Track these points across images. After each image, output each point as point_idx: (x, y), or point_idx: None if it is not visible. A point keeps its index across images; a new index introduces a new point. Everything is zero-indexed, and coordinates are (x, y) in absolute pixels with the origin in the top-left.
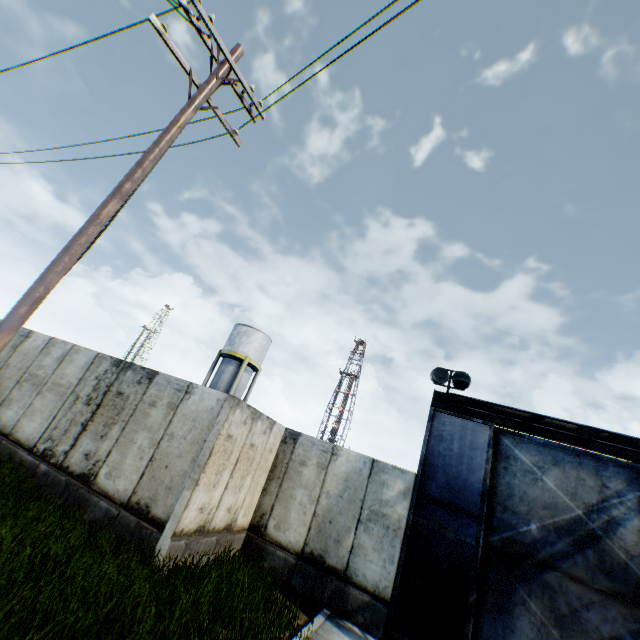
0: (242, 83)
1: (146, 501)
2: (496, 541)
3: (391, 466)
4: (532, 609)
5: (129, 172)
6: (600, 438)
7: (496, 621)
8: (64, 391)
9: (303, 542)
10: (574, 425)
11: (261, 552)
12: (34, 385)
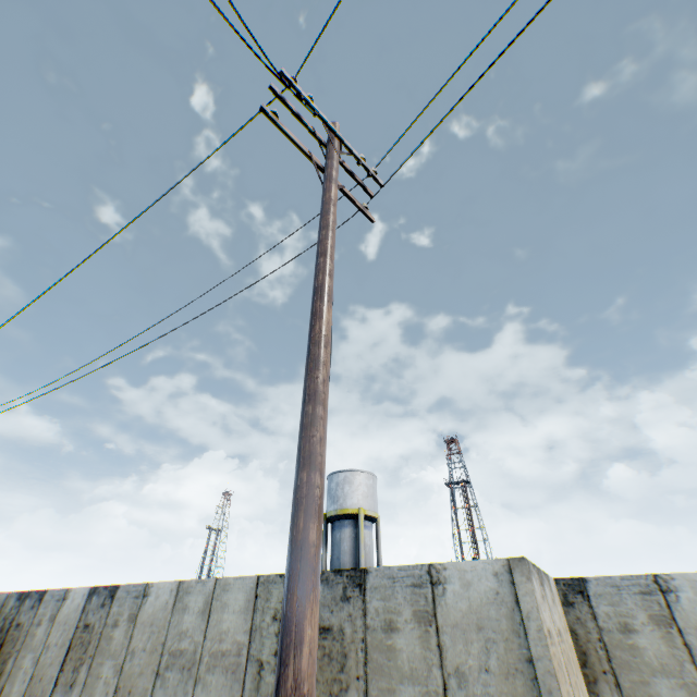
0: (354, 154)
1: None
2: None
3: None
4: None
5: (318, 267)
6: None
7: None
8: (233, 661)
9: None
10: None
11: None
12: (182, 670)
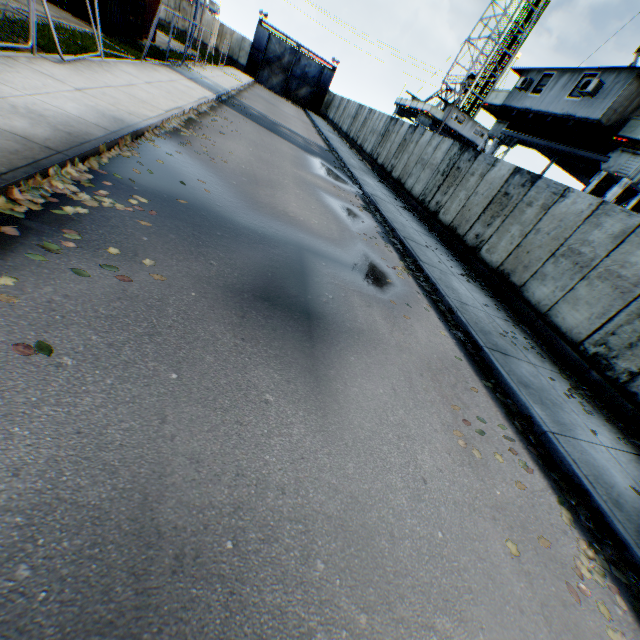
0: None
1: (202, 41)
2: (265, 59)
3: (247, 40)
4: (268, 71)
5: None
6: (290, 40)
7: (263, 72)
8: (165, 4)
9: (228, 55)
10: (286, 36)
11: (219, 56)
12: None
